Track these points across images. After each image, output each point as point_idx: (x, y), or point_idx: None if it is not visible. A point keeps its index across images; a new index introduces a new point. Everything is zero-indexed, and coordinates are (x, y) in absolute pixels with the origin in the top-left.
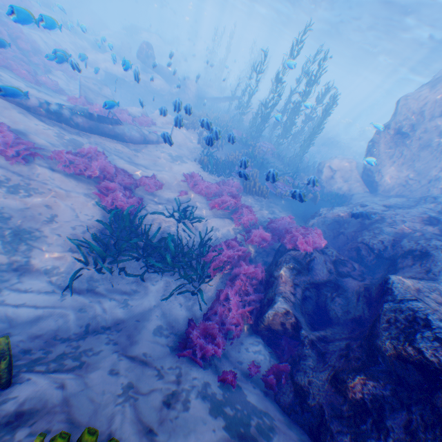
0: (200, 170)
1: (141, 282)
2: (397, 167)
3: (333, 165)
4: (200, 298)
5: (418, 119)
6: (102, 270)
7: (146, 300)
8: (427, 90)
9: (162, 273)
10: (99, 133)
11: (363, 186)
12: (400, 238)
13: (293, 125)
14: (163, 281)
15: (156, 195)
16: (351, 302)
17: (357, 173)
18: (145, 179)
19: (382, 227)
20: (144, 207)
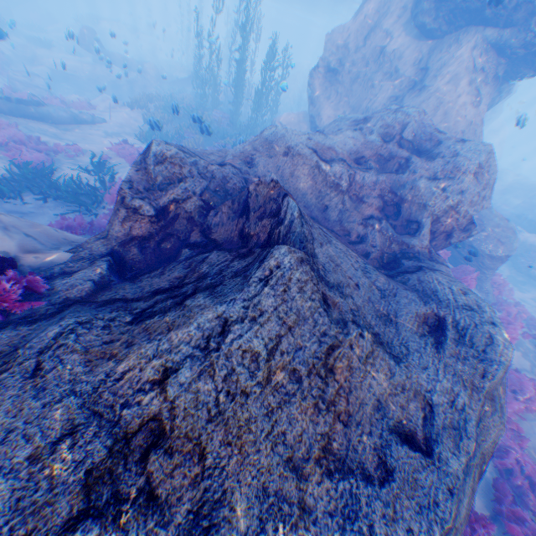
0: (140, 144)
1: (40, 209)
2: (335, 107)
3: (283, 120)
4: (95, 218)
5: (343, 51)
6: (4, 201)
7: (42, 218)
8: (350, 20)
9: (64, 205)
10: (22, 116)
11: None
12: None
13: (241, 87)
14: (63, 209)
15: (77, 161)
16: None
17: (306, 123)
18: (63, 147)
19: None
20: (60, 167)
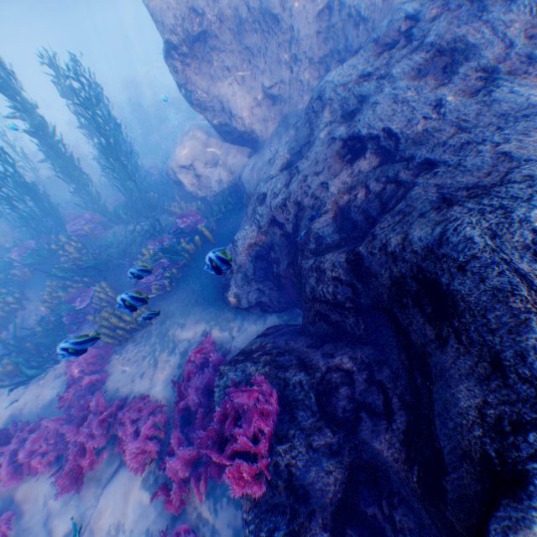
0: (20, 389)
1: None
2: (243, 87)
3: (181, 159)
4: None
5: None
6: None
7: None
8: None
9: None
10: None
11: (238, 148)
12: (359, 253)
13: (73, 162)
14: None
15: None
16: (432, 531)
17: (214, 139)
18: None
19: (314, 228)
20: None
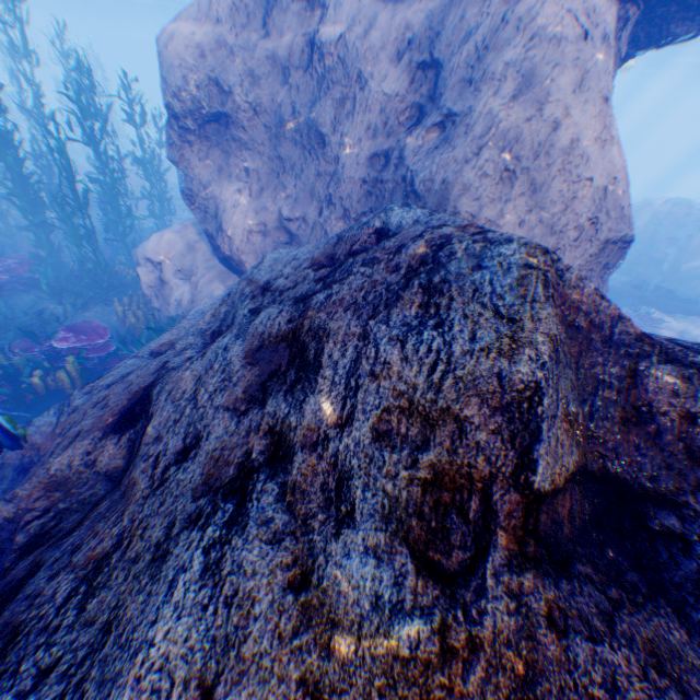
0: None
1: None
2: (255, 202)
3: (151, 251)
4: None
5: (222, 64)
6: None
7: None
8: None
9: None
10: None
11: (225, 273)
12: None
13: (30, 193)
14: None
15: None
16: None
17: (207, 246)
18: None
19: None
20: None
